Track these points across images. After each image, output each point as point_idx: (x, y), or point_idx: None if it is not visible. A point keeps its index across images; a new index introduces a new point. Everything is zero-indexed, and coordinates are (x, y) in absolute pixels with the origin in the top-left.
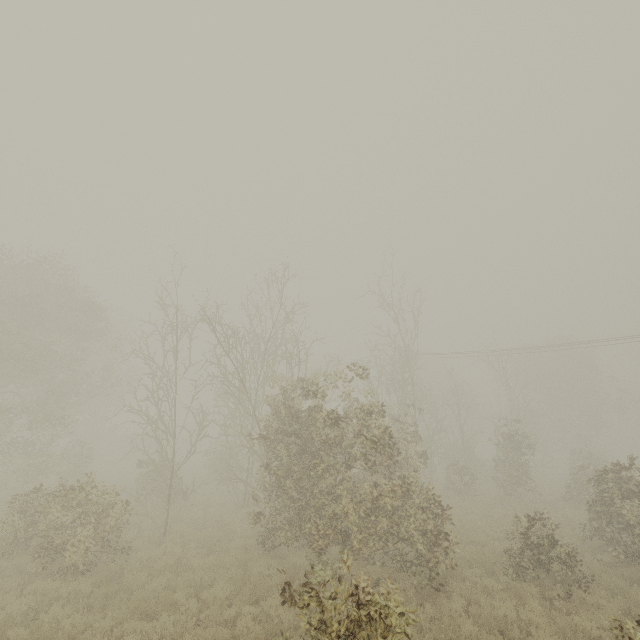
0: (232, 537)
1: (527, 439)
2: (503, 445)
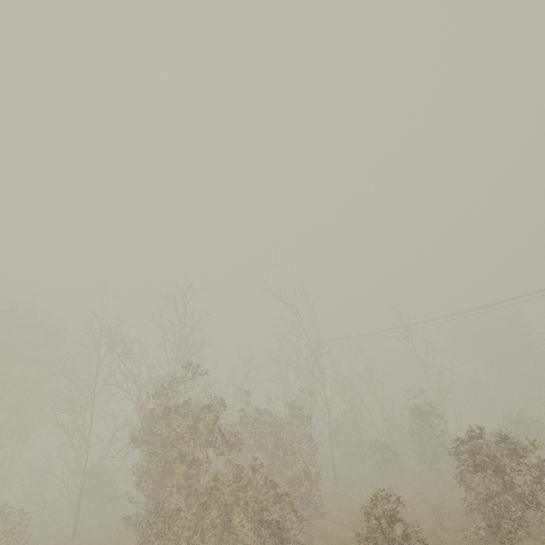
0: (131, 539)
1: (436, 409)
2: (414, 417)
